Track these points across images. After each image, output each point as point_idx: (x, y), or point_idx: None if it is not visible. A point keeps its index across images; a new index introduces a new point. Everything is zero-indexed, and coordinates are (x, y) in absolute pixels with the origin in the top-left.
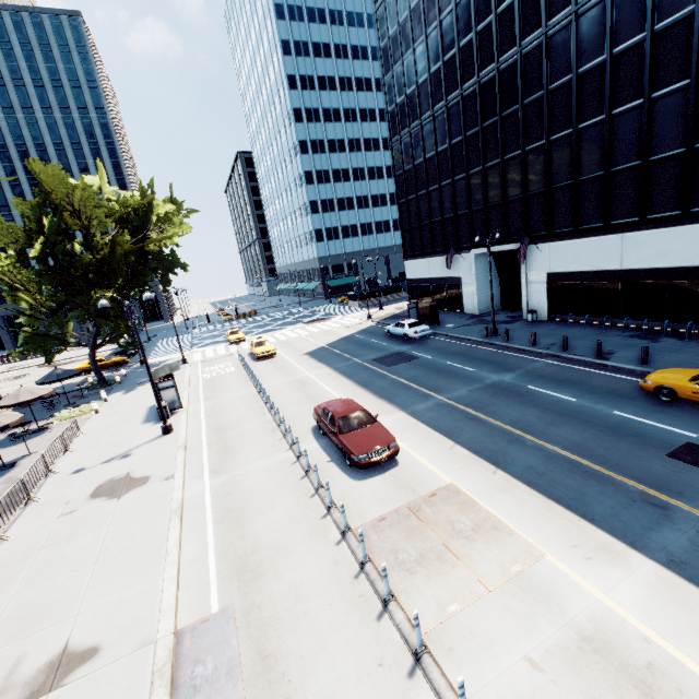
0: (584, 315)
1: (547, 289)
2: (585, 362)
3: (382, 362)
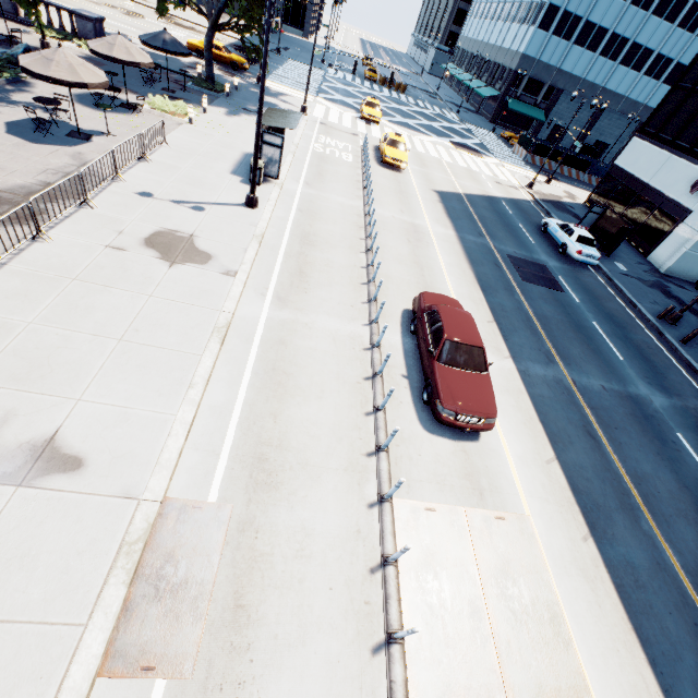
0: None
1: None
2: None
3: (519, 267)
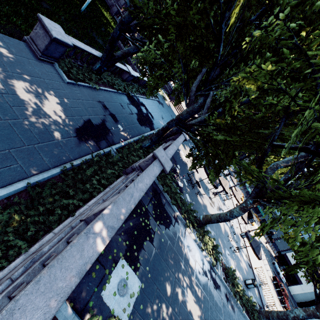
0: None
1: None
2: None
3: (274, 274)
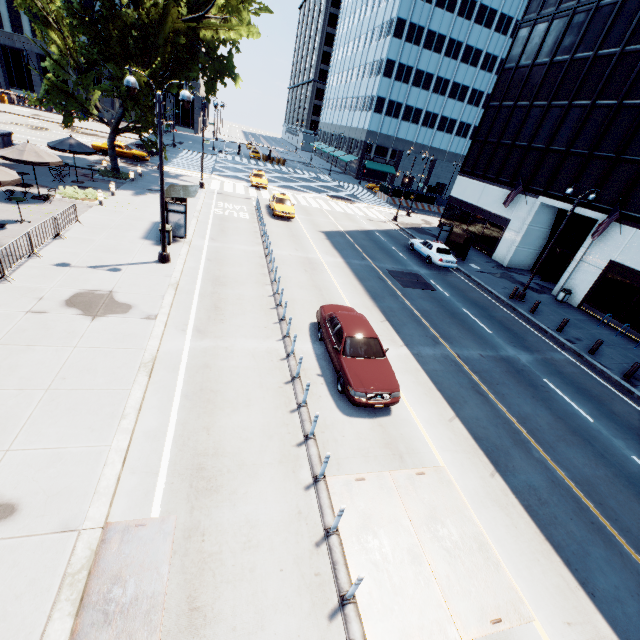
0: (622, 321)
1: (599, 277)
2: (610, 377)
3: (398, 277)
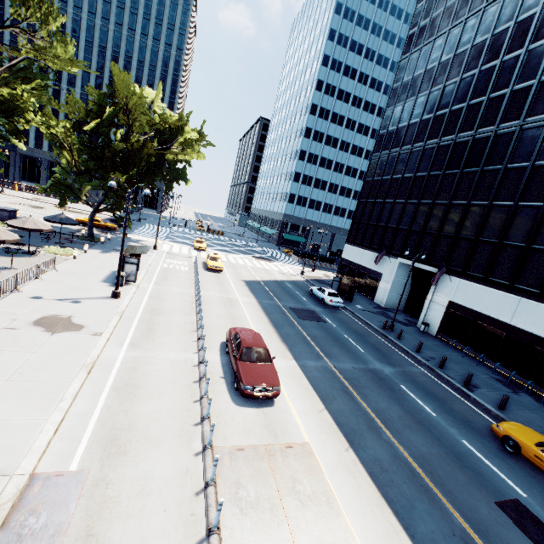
0: (466, 345)
1: (444, 313)
2: (454, 385)
3: (297, 313)
